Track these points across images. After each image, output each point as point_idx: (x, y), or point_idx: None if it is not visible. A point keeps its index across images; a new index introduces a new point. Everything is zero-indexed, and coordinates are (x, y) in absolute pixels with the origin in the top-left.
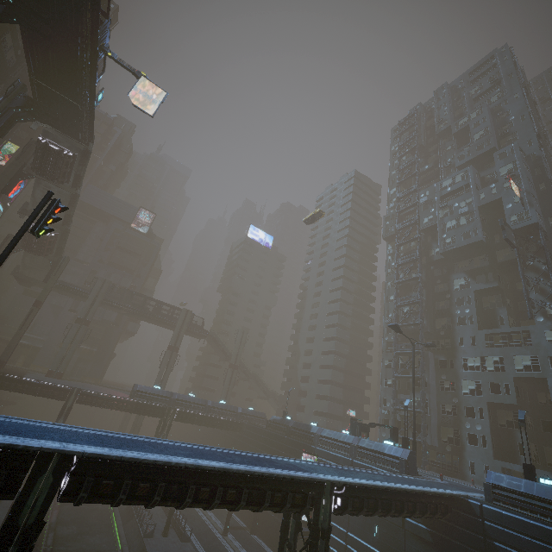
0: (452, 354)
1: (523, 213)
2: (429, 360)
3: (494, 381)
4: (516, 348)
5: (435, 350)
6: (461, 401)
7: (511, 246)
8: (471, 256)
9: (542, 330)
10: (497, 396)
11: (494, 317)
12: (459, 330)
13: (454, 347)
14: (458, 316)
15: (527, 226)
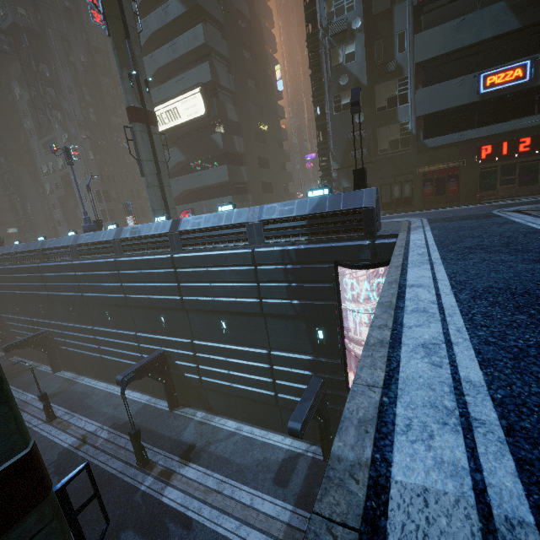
0: (35, 165)
1: (4, 7)
2: (21, 175)
3: (55, 181)
4: (56, 153)
5: (28, 164)
6: (49, 201)
7: (5, 53)
8: (13, 59)
9: (60, 136)
10: (58, 192)
11: (49, 126)
12: (32, 143)
13: (34, 159)
14: (27, 129)
15: (12, 26)
